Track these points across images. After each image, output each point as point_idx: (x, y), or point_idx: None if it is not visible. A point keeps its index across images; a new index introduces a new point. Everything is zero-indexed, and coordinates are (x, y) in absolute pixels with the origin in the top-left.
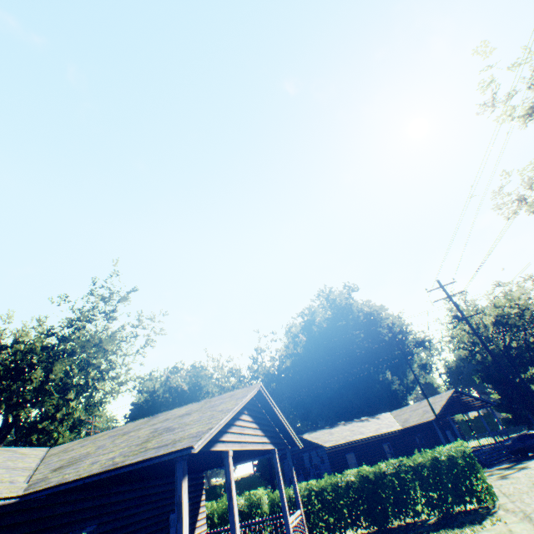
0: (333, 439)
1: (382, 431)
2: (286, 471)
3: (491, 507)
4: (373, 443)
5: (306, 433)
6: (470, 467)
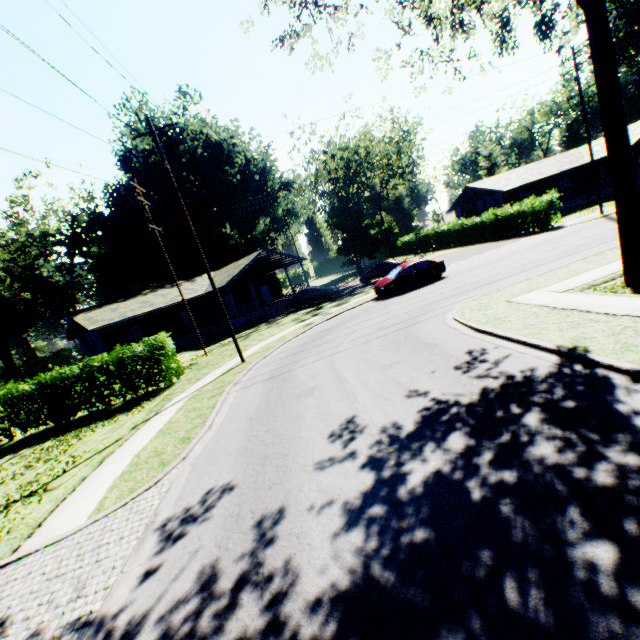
0: (109, 318)
1: (177, 301)
2: (82, 347)
3: (174, 385)
4: (168, 313)
5: (85, 313)
6: (156, 359)
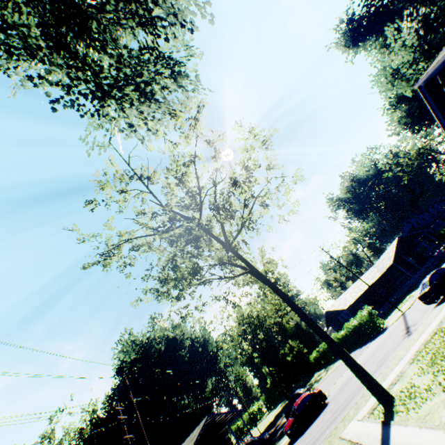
0: None
1: None
2: None
3: None
4: None
5: None
6: None
